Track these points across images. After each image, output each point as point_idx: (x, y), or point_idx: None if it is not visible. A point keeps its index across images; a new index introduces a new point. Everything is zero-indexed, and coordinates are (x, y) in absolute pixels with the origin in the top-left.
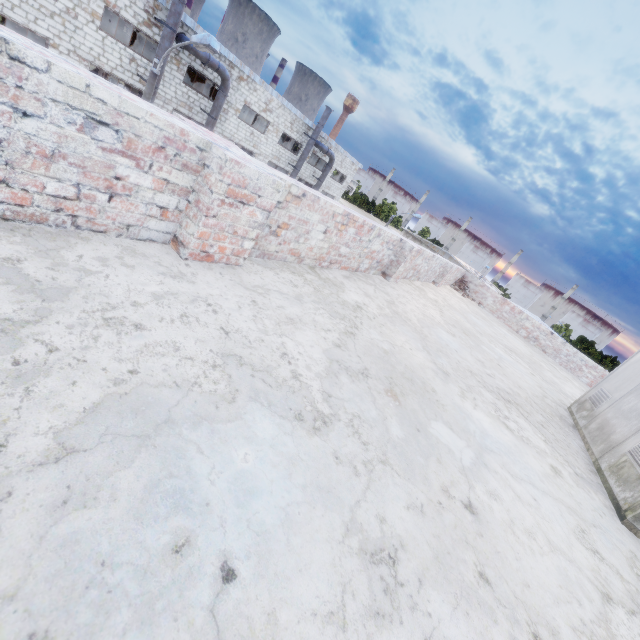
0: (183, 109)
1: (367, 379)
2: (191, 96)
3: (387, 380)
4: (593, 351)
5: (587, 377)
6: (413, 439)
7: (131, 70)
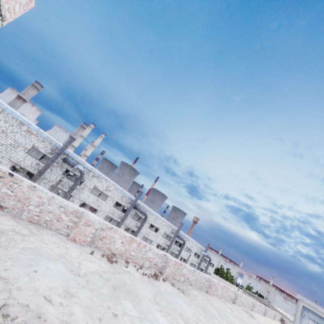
0: (172, 250)
1: None
2: (175, 246)
3: None
4: None
5: None
6: None
7: (164, 243)
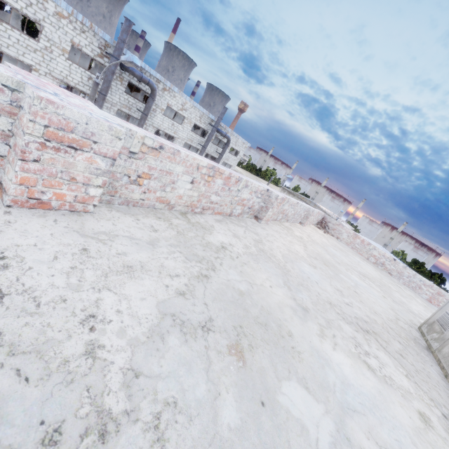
0: (125, 109)
1: (207, 334)
2: (130, 101)
3: (234, 331)
4: (424, 270)
5: (426, 294)
6: (252, 424)
7: (89, 85)
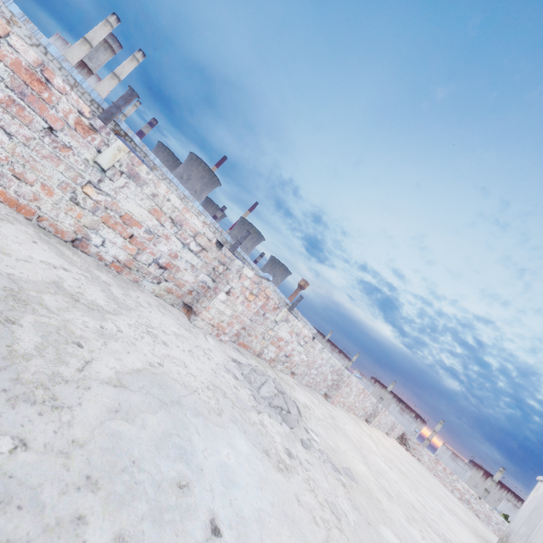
0: None
1: (392, 464)
2: None
3: (398, 468)
4: None
5: None
6: (416, 489)
7: None
